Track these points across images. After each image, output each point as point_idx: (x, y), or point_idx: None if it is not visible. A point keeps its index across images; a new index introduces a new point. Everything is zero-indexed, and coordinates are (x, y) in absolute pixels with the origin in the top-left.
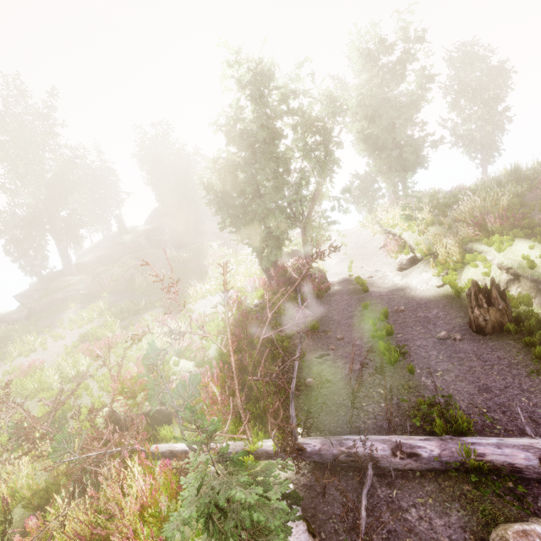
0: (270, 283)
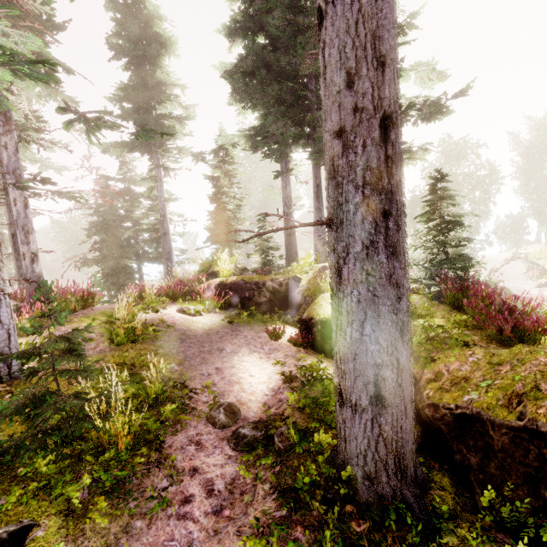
0: None
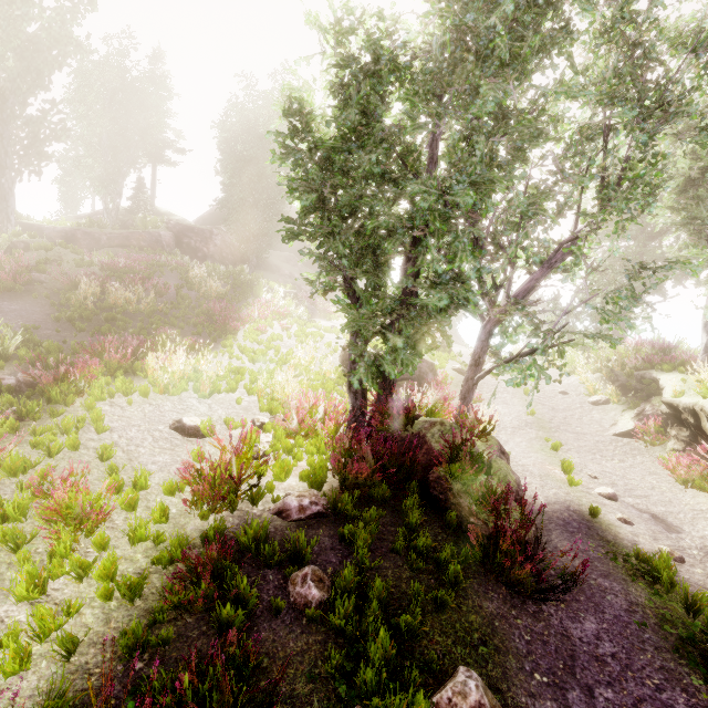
0: (357, 439)
